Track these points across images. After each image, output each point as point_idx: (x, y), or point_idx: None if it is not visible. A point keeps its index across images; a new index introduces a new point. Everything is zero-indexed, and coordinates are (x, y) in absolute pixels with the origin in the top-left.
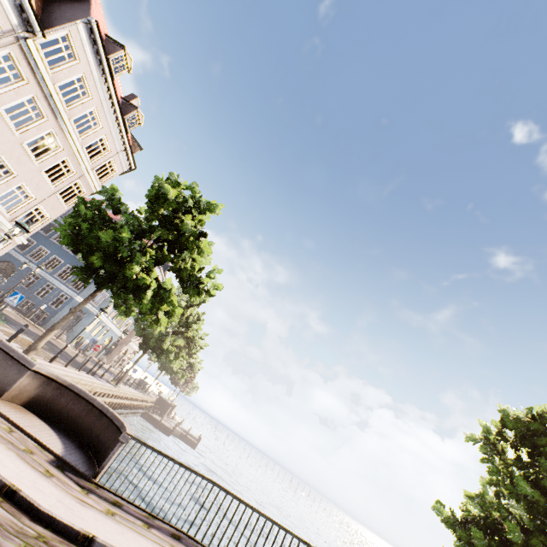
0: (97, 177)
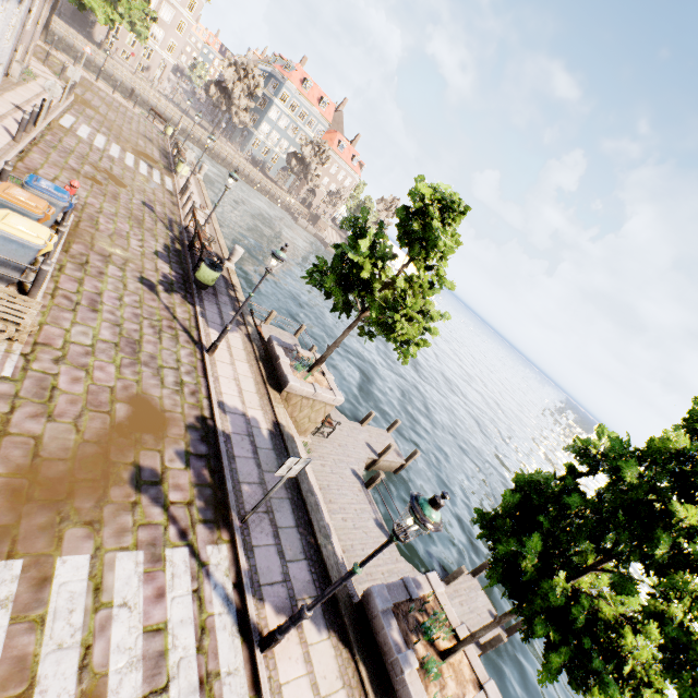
0: None
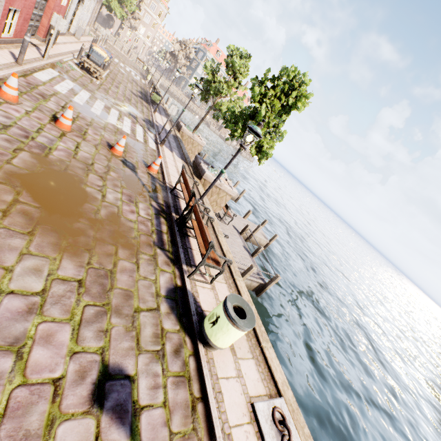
0: (152, 11)
